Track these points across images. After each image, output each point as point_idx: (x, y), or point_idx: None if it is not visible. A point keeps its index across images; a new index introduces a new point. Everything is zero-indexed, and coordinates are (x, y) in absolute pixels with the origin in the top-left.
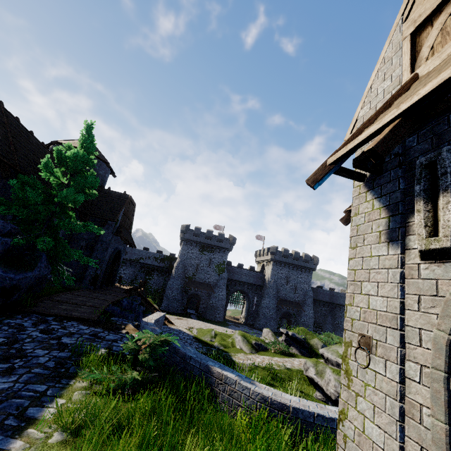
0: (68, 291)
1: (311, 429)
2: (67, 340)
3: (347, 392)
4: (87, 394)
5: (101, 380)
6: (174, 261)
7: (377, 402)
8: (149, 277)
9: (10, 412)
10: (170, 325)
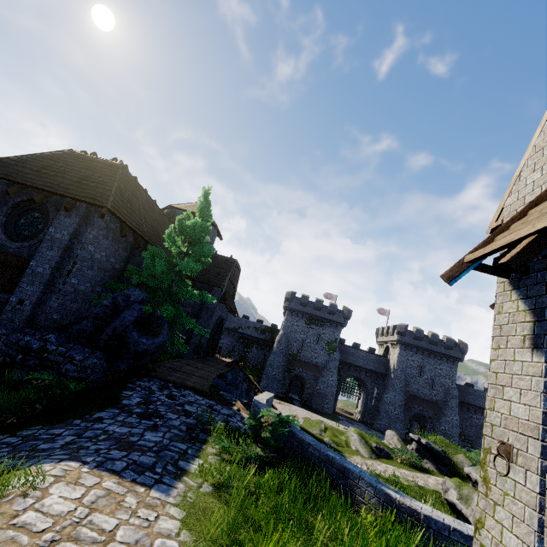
0: (176, 358)
1: (445, 543)
2: (189, 407)
3: (484, 500)
4: (219, 460)
5: (229, 449)
6: (276, 334)
7: (516, 512)
8: (247, 350)
9: (168, 460)
10: (273, 409)
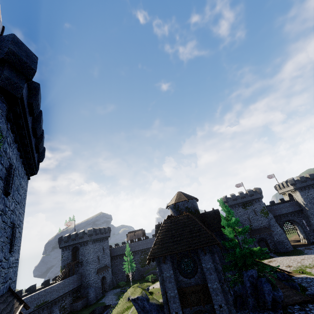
0: None
1: None
2: None
3: None
4: None
5: None
6: None
7: None
8: None
9: None
10: (293, 274)
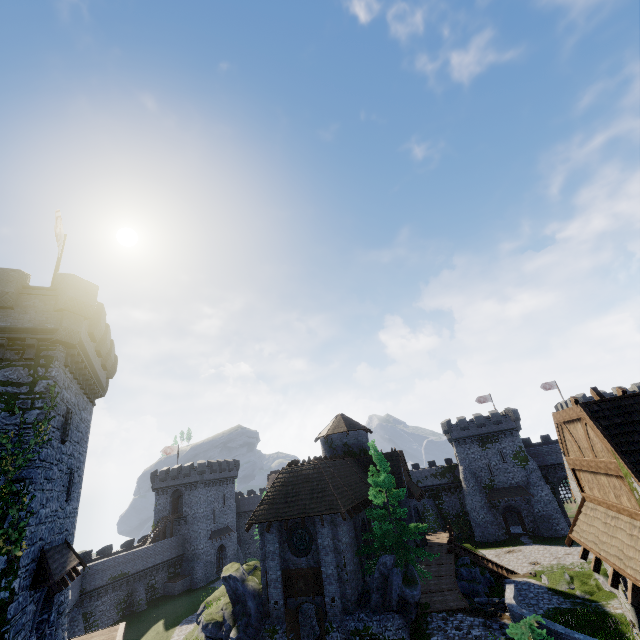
0: None
1: None
2: (474, 632)
3: None
4: None
5: None
6: (456, 470)
7: None
8: (438, 502)
9: None
10: (512, 576)
